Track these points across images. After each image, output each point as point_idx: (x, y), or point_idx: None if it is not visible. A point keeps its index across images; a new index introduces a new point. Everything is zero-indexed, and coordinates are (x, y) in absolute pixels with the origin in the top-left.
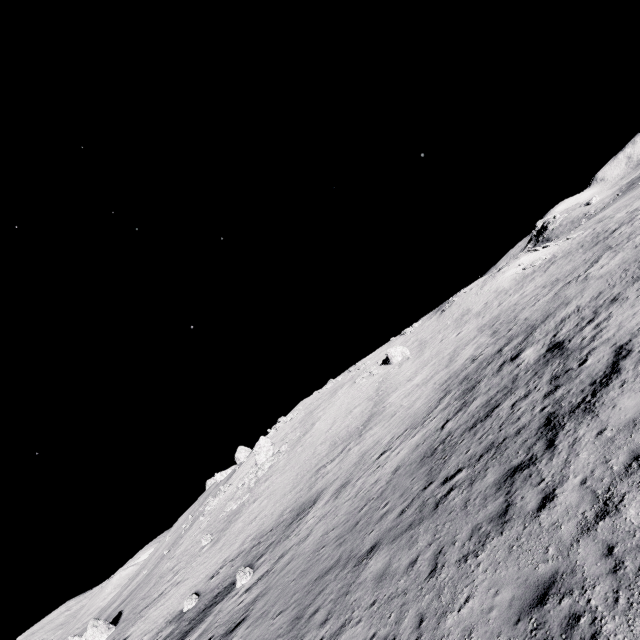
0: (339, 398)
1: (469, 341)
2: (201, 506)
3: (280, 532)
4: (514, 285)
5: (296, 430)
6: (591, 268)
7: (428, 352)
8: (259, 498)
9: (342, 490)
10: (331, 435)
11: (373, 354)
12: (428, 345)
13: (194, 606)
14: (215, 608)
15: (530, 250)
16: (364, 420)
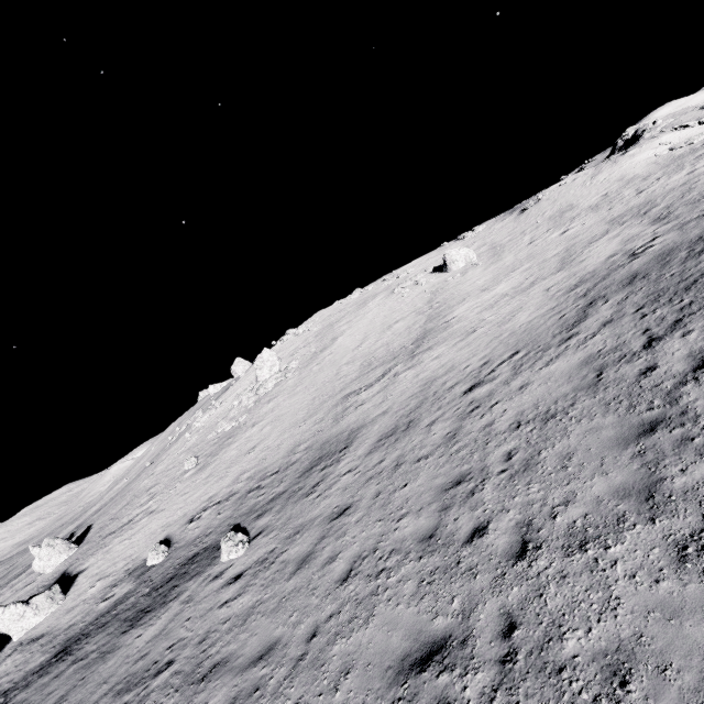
0: (371, 310)
1: (596, 237)
2: (190, 420)
3: (292, 480)
4: (658, 169)
5: (310, 345)
6: None
7: (510, 256)
8: (260, 422)
9: (402, 435)
10: (362, 354)
11: (417, 261)
12: (507, 249)
13: (161, 562)
14: (186, 587)
15: (675, 128)
16: (414, 338)
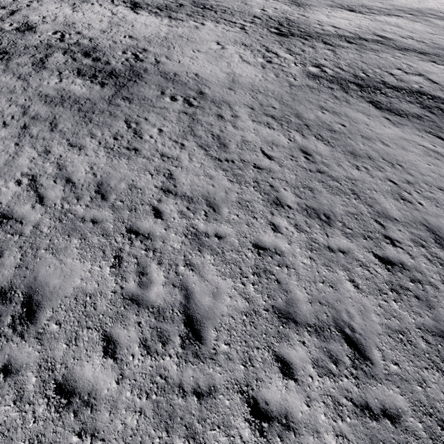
0: None
1: None
2: None
3: None
4: None
5: None
6: None
7: None
8: None
9: None
10: None
11: None
12: None
13: None
14: None
15: None
16: None
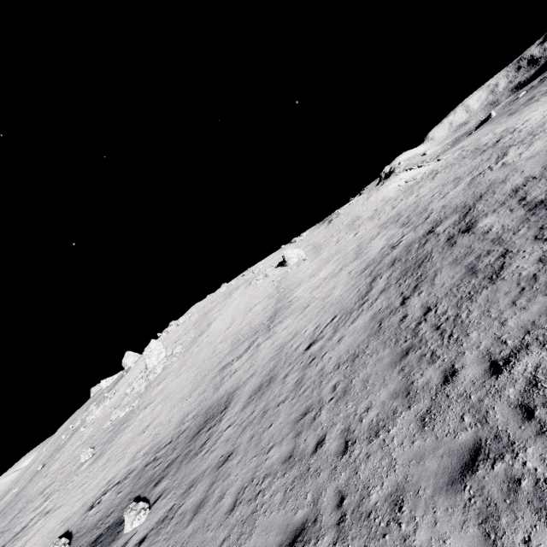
0: (235, 299)
1: (373, 236)
2: (83, 415)
3: (183, 445)
4: (401, 193)
5: (190, 332)
6: (503, 159)
7: (326, 252)
8: (151, 403)
9: (266, 389)
10: (232, 333)
11: (265, 260)
12: (324, 247)
13: None
14: None
15: (406, 169)
16: (269, 315)
